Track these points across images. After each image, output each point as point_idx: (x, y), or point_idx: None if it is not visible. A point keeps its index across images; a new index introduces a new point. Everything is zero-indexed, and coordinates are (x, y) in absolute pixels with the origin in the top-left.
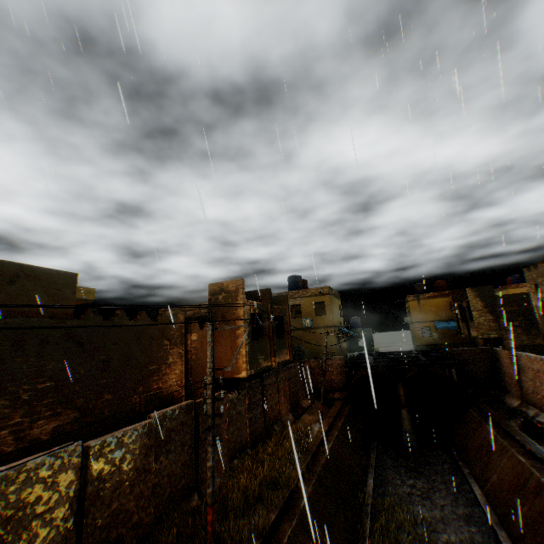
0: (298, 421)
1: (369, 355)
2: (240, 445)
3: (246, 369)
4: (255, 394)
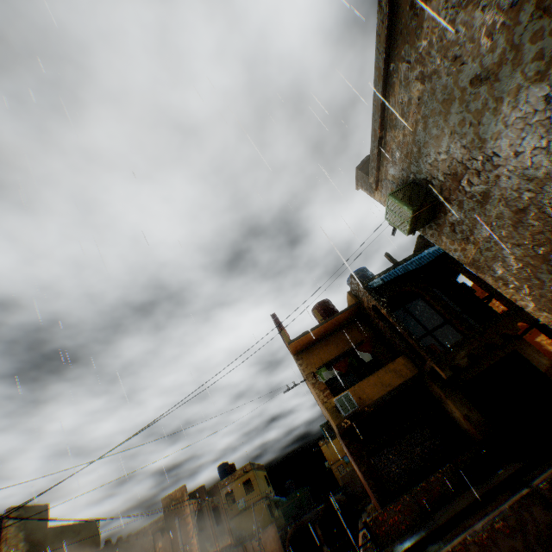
0: None
1: None
2: None
3: None
4: None
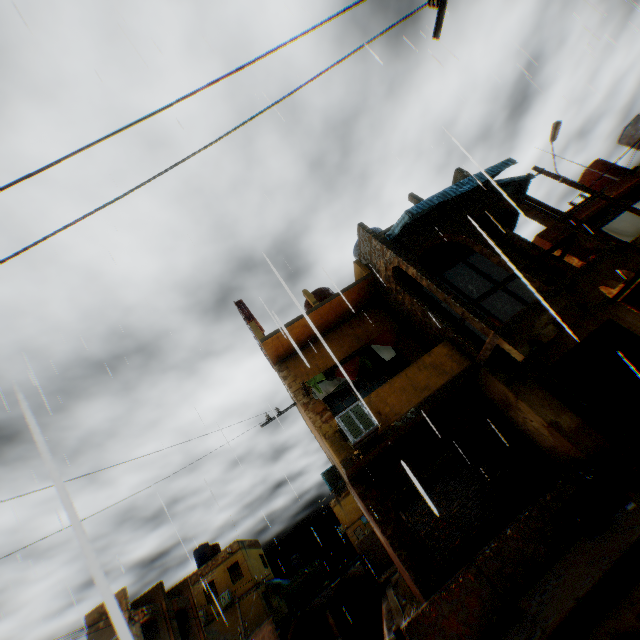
0: None
1: None
2: None
3: None
4: None
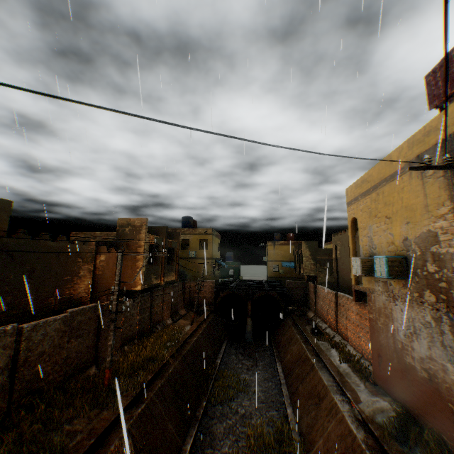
0: (175, 324)
1: (234, 281)
2: (130, 337)
3: (142, 284)
4: (145, 303)
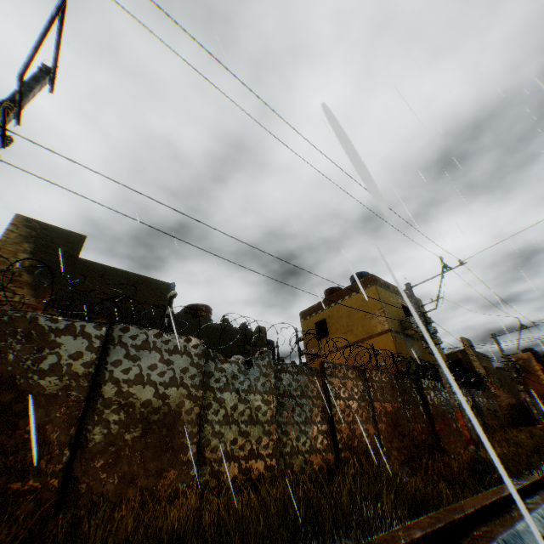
0: None
1: None
2: None
3: None
4: None
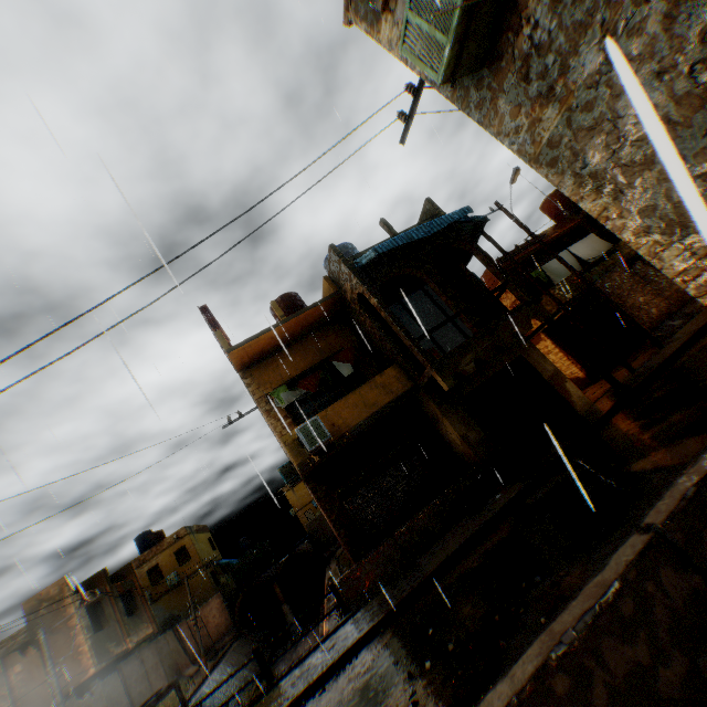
0: None
1: None
2: None
3: (96, 661)
4: (116, 687)
